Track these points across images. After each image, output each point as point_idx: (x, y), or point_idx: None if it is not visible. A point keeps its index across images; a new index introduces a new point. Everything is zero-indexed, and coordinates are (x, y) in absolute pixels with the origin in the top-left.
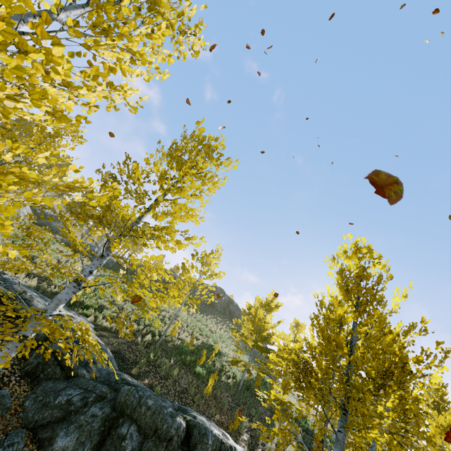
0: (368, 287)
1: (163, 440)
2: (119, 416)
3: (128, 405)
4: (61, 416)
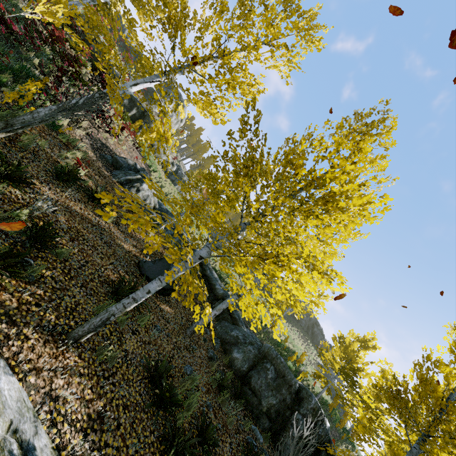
0: None
1: (287, 384)
2: (263, 358)
3: (269, 354)
4: (234, 342)
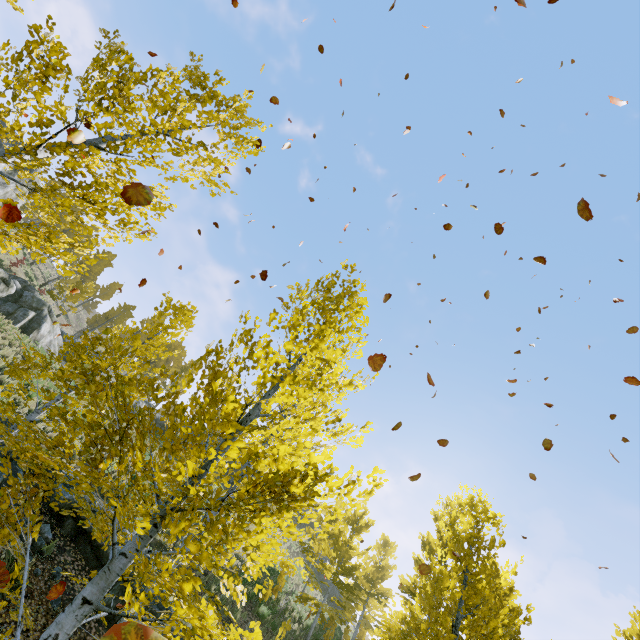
0: (480, 558)
1: None
2: None
3: None
4: None
